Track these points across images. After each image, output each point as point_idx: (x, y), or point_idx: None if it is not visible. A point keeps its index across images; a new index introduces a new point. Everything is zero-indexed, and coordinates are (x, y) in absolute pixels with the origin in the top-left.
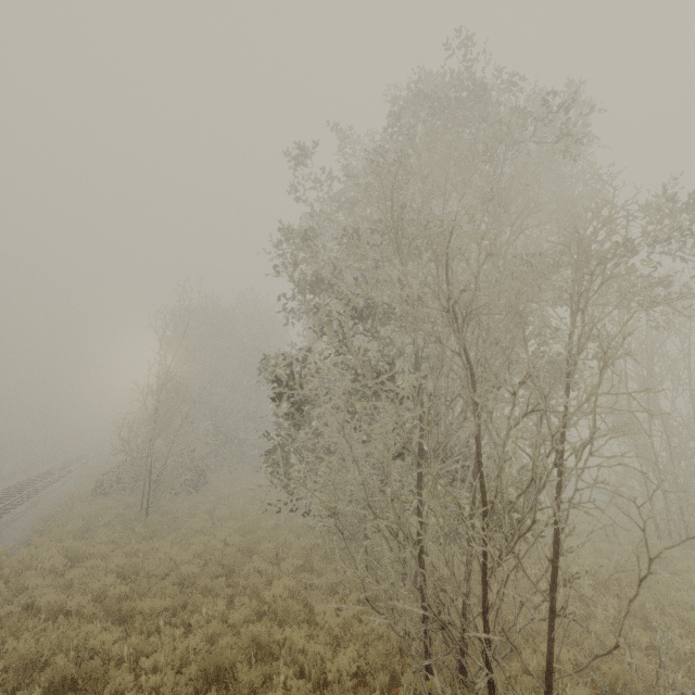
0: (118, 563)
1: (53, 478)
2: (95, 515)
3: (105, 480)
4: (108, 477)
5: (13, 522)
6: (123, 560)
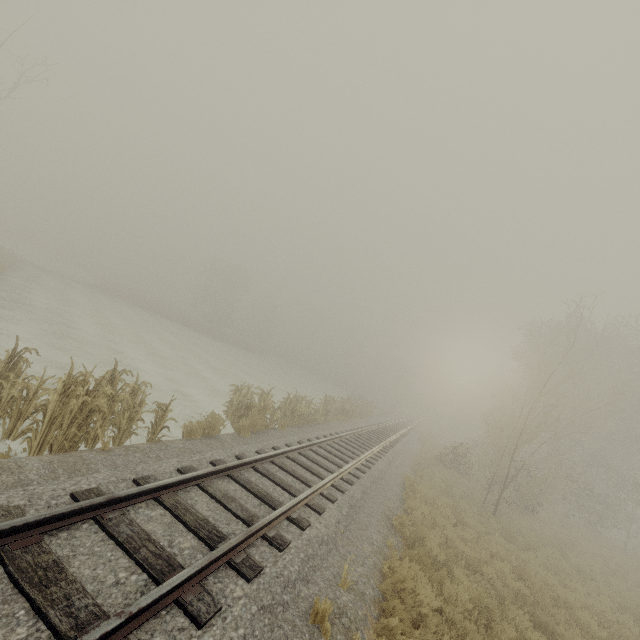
0: (496, 550)
1: (404, 430)
2: (449, 482)
3: (448, 454)
4: (450, 452)
5: (400, 455)
6: (501, 551)
